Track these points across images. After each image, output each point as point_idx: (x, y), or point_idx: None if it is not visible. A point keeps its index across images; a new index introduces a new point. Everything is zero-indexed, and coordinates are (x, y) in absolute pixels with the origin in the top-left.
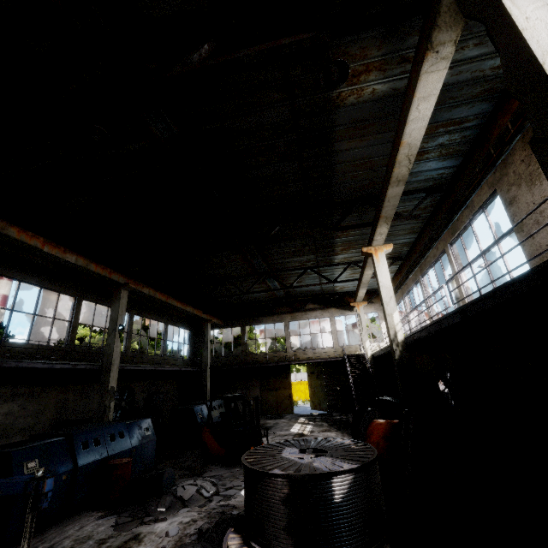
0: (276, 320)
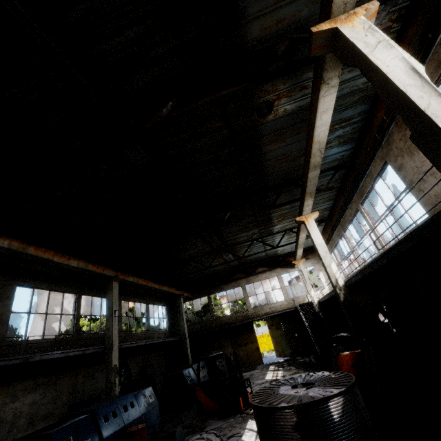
0: (235, 286)
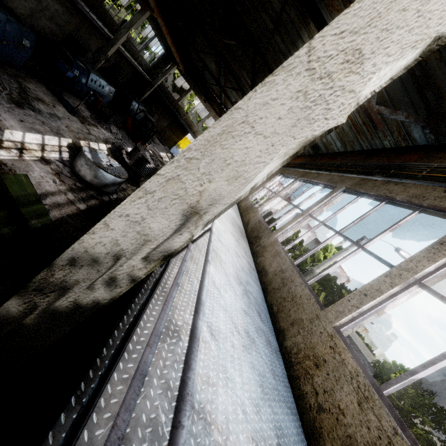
0: (207, 108)
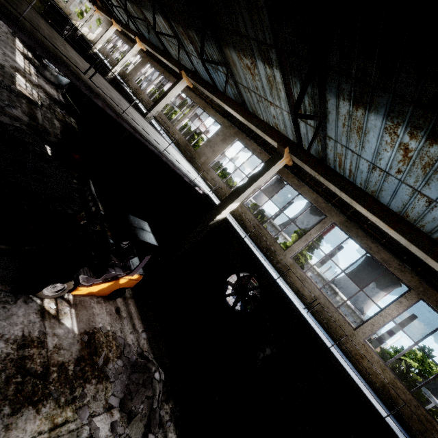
0: None
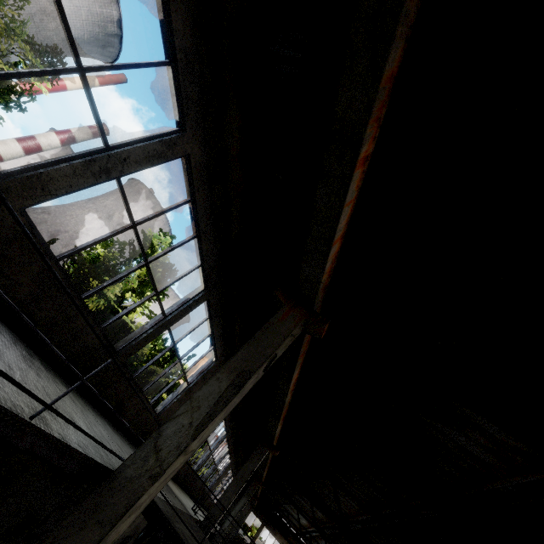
0: None
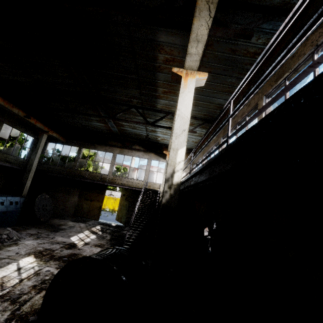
0: (108, 150)
